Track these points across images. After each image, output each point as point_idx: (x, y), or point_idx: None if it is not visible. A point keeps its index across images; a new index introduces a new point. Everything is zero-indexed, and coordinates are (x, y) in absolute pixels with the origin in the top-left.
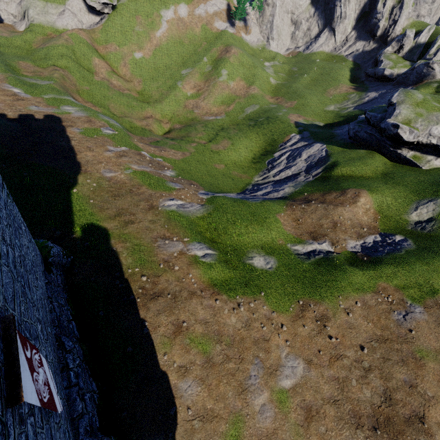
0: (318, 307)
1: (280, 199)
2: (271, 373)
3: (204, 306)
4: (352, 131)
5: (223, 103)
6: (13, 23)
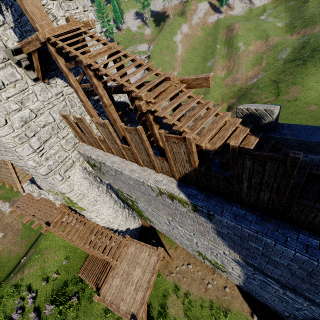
0: None
1: None
2: None
3: None
4: None
5: (254, 65)
6: None
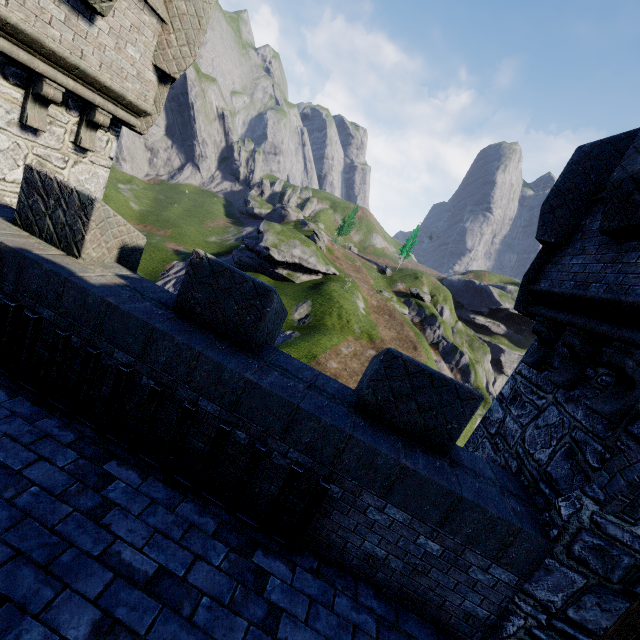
0: None
1: None
2: None
3: None
4: (236, 257)
5: None
6: None
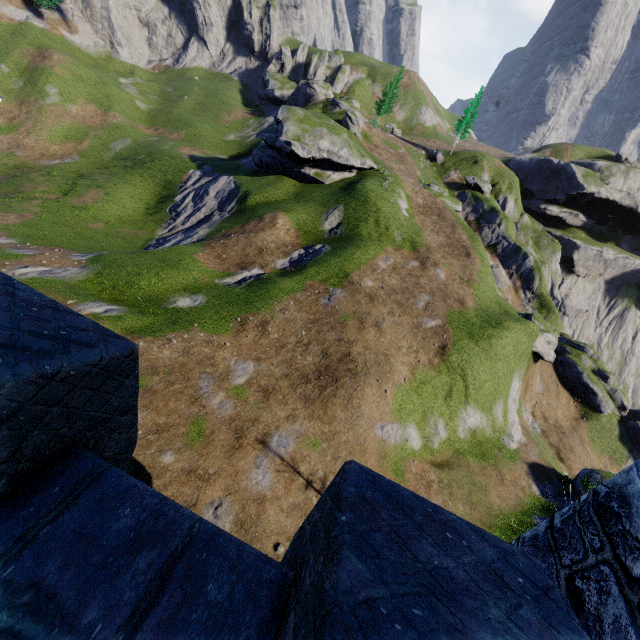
0: (257, 317)
1: (195, 242)
2: (223, 379)
3: None
4: (256, 158)
5: (69, 138)
6: None
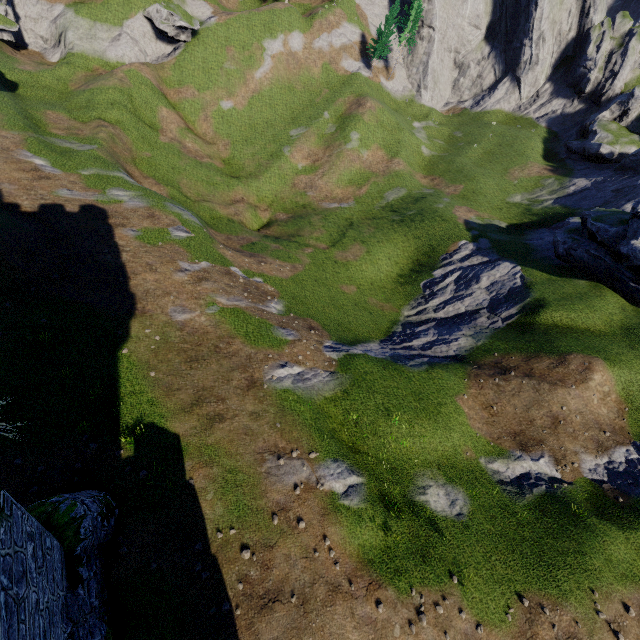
0: (559, 616)
1: (454, 362)
2: None
3: (358, 622)
4: (562, 247)
5: (352, 183)
6: (42, 50)
